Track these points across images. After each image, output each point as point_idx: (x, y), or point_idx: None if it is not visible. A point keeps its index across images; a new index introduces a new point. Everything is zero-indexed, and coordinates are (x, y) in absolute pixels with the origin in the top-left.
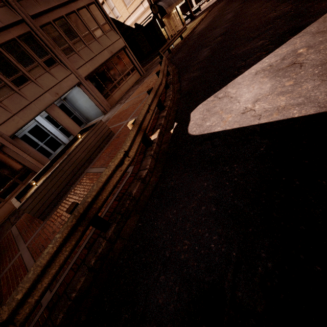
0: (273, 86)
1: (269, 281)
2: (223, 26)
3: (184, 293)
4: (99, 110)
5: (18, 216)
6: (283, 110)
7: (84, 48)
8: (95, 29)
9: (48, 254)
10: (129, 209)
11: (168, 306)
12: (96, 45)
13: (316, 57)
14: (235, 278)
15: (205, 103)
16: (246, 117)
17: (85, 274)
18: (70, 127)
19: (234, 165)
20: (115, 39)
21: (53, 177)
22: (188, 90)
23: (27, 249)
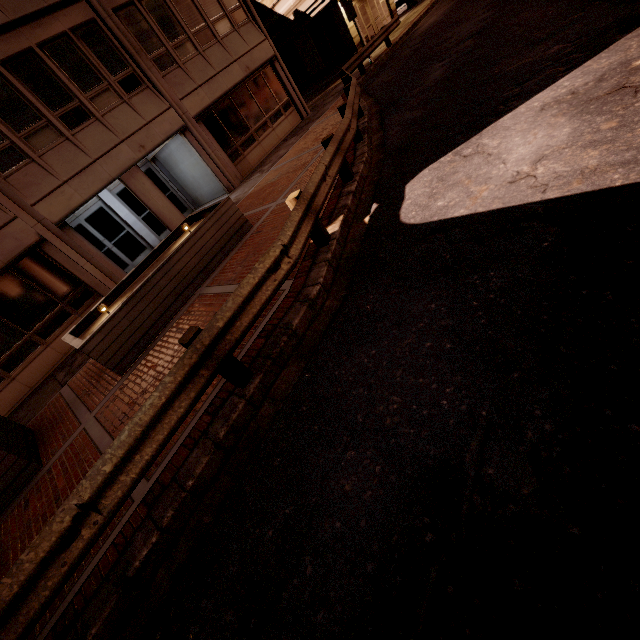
0: (576, 132)
1: (545, 450)
2: (477, 17)
3: (390, 474)
4: (219, 183)
5: (72, 371)
6: (592, 174)
7: (194, 58)
8: (218, 19)
9: (153, 407)
10: (286, 352)
11: (363, 494)
12: (218, 53)
13: None
14: (484, 448)
15: (435, 168)
16: (517, 189)
17: (209, 451)
18: (165, 214)
19: (489, 273)
20: (255, 41)
21: (141, 297)
22: (401, 144)
23: (96, 420)
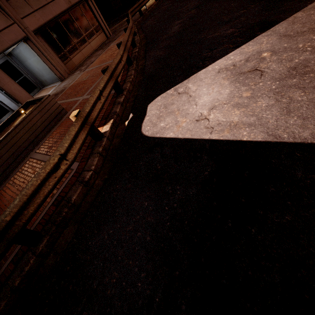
0: (231, 93)
1: None
2: None
3: None
4: (54, 75)
5: None
6: (234, 127)
7: None
8: None
9: None
10: (67, 217)
11: None
12: None
13: (276, 68)
14: None
15: (164, 96)
16: (199, 126)
17: (6, 297)
18: (17, 93)
19: (177, 187)
20: None
21: None
22: (151, 73)
23: None
